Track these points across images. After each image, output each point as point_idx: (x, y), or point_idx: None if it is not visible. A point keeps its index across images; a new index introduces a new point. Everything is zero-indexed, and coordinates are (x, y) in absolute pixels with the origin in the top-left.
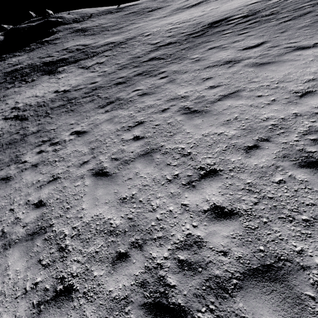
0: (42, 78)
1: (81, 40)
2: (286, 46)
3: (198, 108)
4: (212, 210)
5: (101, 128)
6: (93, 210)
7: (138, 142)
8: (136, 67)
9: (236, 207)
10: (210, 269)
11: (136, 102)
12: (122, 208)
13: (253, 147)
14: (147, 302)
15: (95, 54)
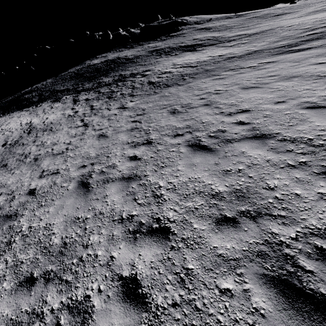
0: (185, 53)
1: (209, 34)
2: None
3: None
4: None
5: (292, 57)
6: None
7: None
8: (295, 39)
9: None
10: None
11: (320, 47)
12: None
13: None
14: None
15: (231, 40)
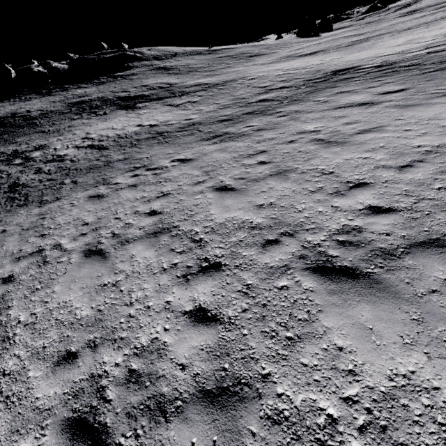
0: (117, 112)
1: (165, 79)
2: (434, 92)
3: (334, 139)
4: (368, 209)
5: (211, 156)
6: (225, 214)
7: (265, 165)
8: (243, 107)
9: (395, 206)
10: (374, 244)
11: (252, 135)
12: (262, 211)
13: (406, 166)
14: (311, 267)
15: (184, 94)
